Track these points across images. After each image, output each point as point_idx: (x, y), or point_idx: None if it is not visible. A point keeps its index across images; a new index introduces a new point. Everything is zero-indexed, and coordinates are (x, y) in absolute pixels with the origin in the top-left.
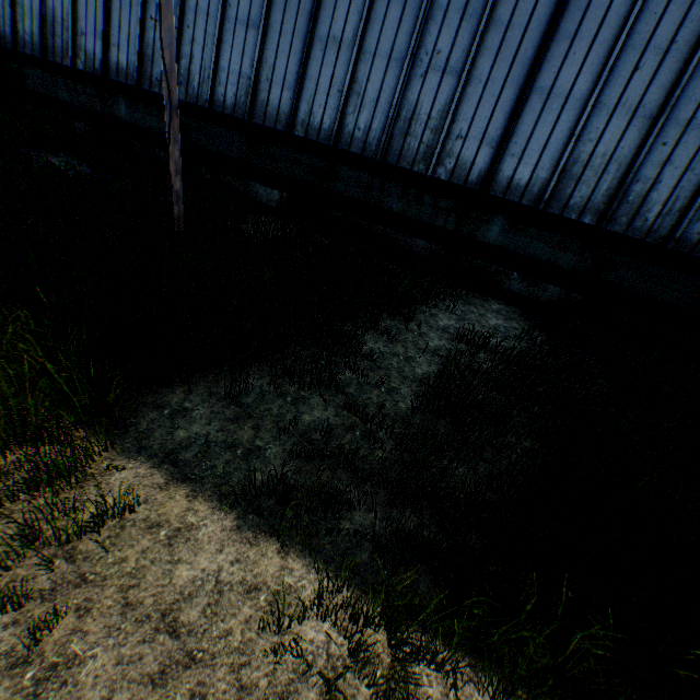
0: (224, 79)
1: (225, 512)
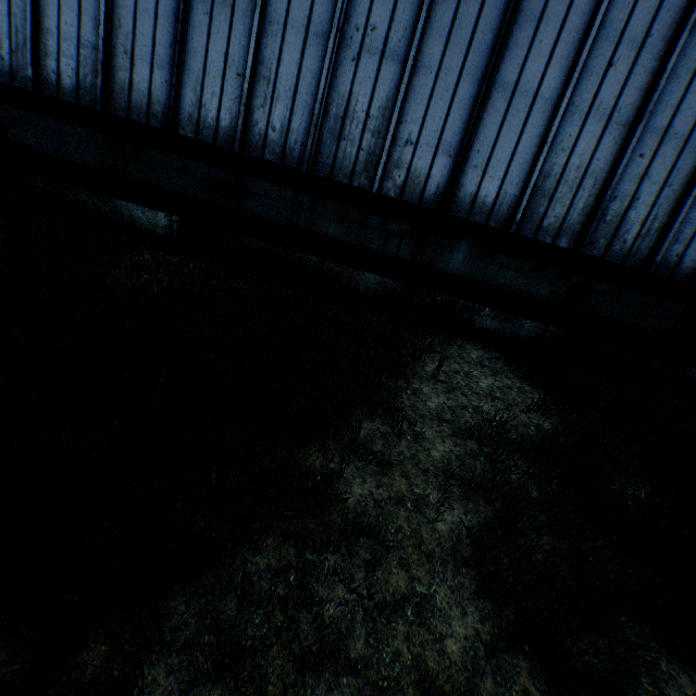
0: (54, 47)
1: None
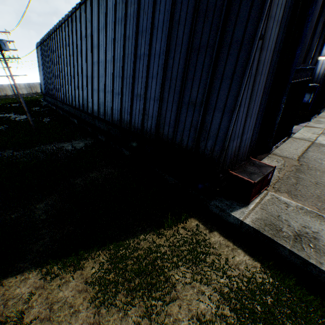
0: (70, 97)
1: None
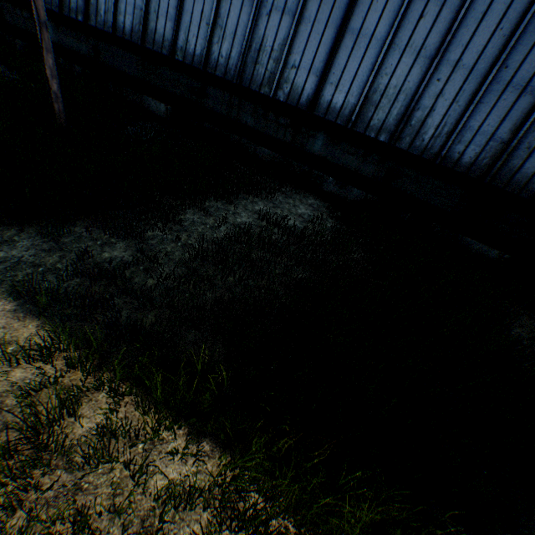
0: (123, 9)
1: (11, 301)
